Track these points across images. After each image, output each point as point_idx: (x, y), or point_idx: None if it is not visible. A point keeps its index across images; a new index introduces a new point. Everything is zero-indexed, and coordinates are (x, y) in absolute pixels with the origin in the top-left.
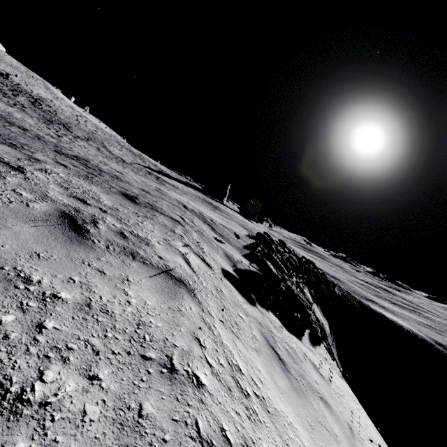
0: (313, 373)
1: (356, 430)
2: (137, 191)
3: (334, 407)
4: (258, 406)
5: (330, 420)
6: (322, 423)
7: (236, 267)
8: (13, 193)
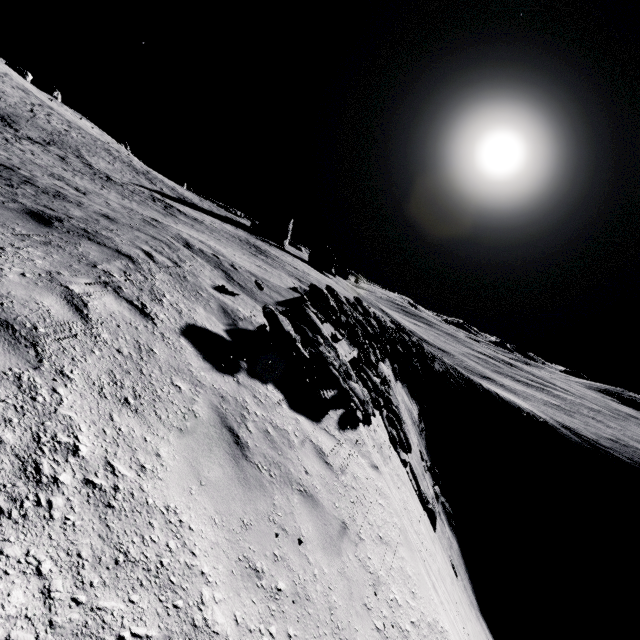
0: (309, 461)
1: (356, 529)
2: (83, 214)
3: (327, 503)
4: (75, 499)
5: (303, 518)
6: (278, 522)
7: (236, 326)
8: None
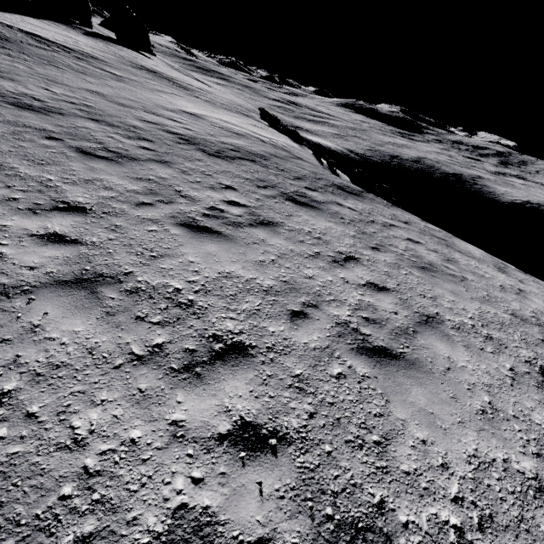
0: None
1: None
2: (300, 169)
3: None
4: None
5: None
6: None
7: None
8: (432, 240)
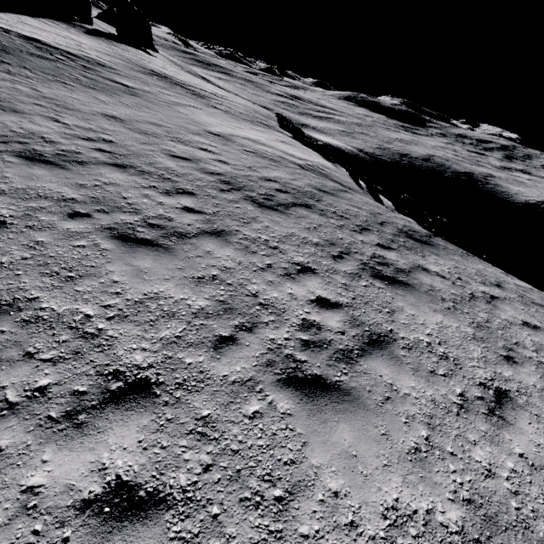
0: None
1: None
2: (356, 209)
3: None
4: None
5: None
6: None
7: None
8: (539, 314)
